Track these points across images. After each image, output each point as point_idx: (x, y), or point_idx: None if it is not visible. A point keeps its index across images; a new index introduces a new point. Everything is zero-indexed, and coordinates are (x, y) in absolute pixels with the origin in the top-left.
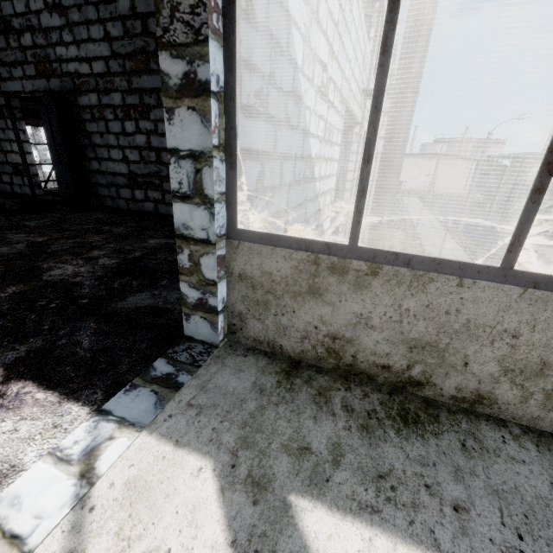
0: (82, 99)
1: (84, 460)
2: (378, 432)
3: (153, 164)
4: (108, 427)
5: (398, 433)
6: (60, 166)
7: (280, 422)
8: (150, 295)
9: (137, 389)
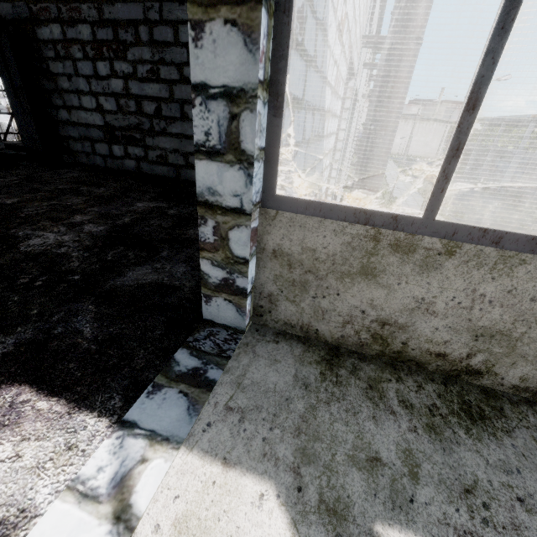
0: (42, 31)
1: (115, 494)
2: (446, 433)
3: (133, 115)
4: (137, 445)
5: (468, 432)
6: (22, 114)
7: (337, 425)
8: (152, 268)
9: (162, 390)
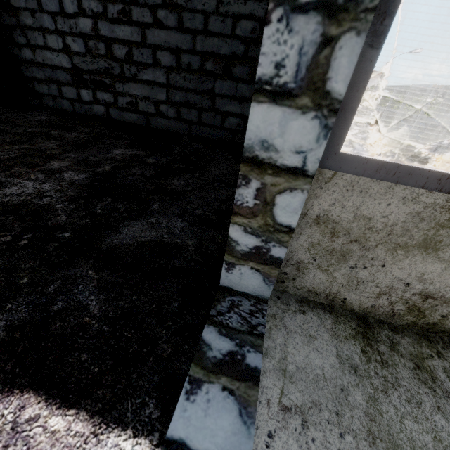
0: None
1: None
2: None
3: (102, 58)
4: None
5: None
6: None
7: (408, 423)
8: (148, 224)
9: (202, 388)
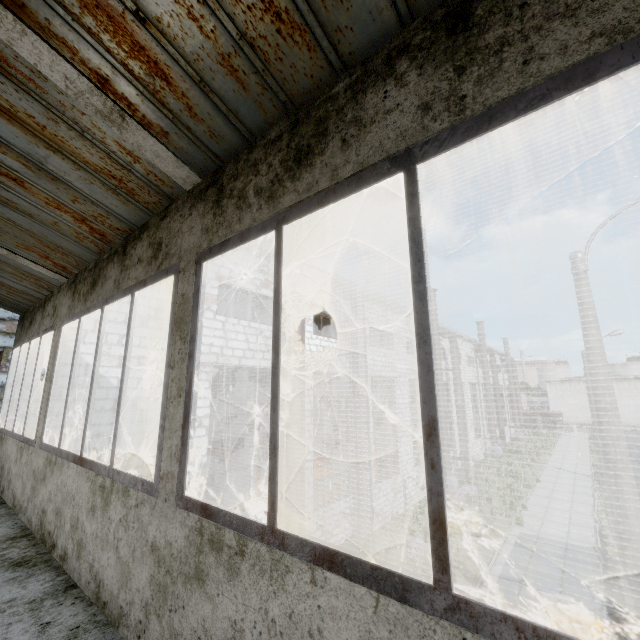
0: None
1: None
2: None
3: None
4: None
5: None
6: None
7: None
8: None
9: None
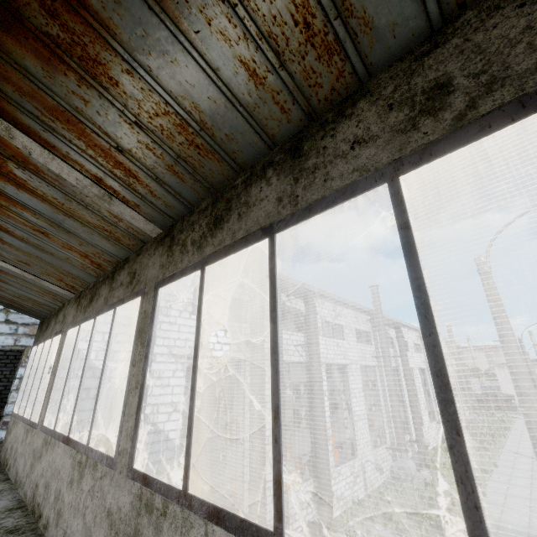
0: None
1: None
2: None
3: None
4: None
5: None
6: None
7: None
8: None
9: None
